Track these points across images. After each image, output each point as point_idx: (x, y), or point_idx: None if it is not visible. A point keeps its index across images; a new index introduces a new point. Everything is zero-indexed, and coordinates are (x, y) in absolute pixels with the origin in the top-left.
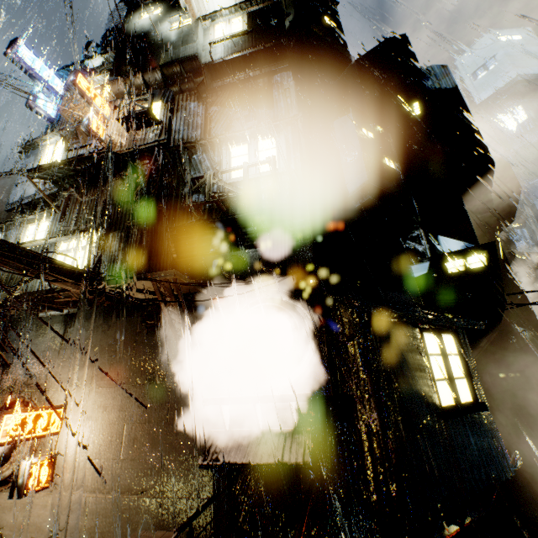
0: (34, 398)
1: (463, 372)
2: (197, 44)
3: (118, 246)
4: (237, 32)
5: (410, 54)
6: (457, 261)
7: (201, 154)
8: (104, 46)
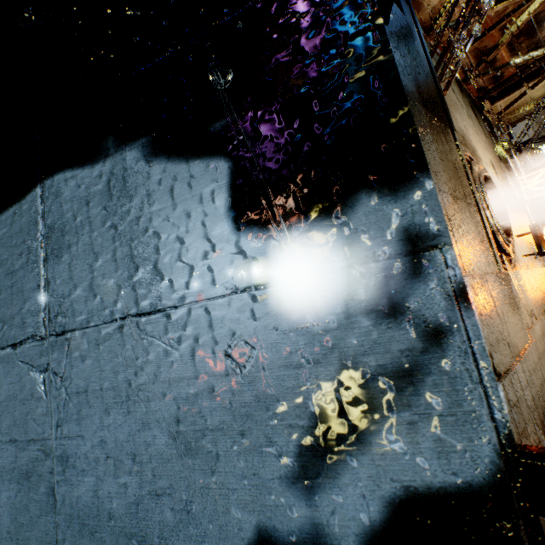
0: None
1: None
2: None
3: None
4: None
5: None
6: None
7: None
8: None
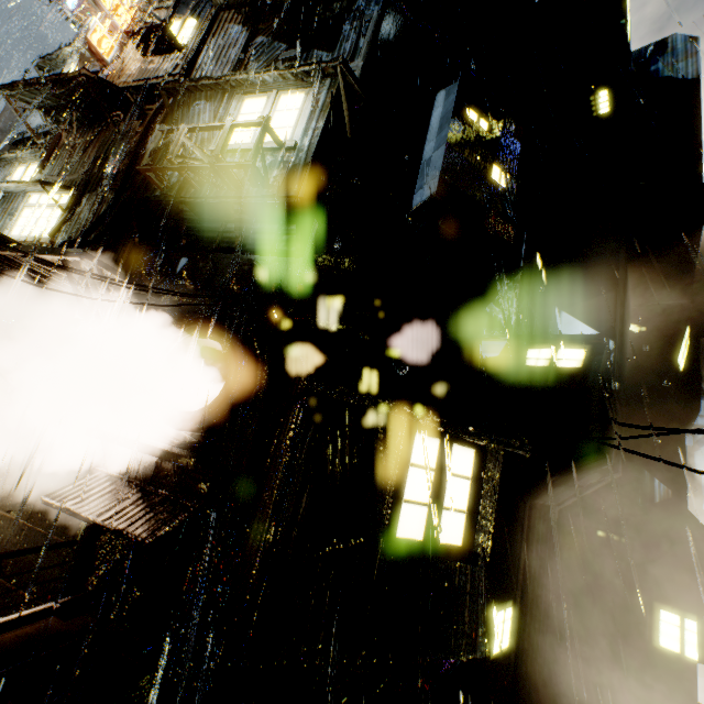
0: None
1: (467, 505)
2: None
3: (88, 213)
4: None
5: None
6: (544, 350)
7: (205, 101)
8: None
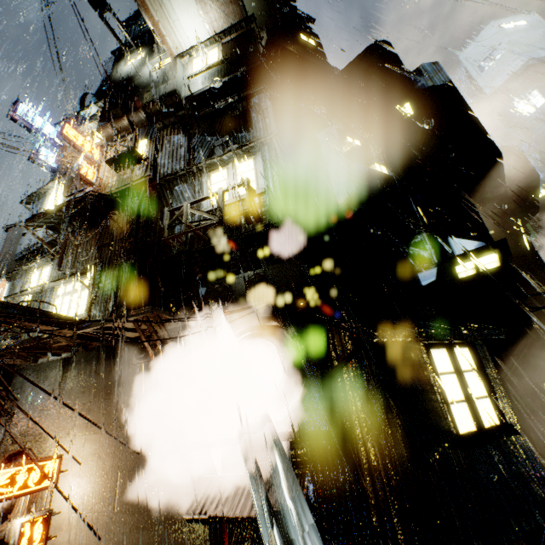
0: (33, 449)
1: (485, 390)
2: (176, 81)
3: (110, 285)
4: (213, 63)
5: (393, 56)
6: (467, 263)
7: (182, 184)
8: (98, 95)
